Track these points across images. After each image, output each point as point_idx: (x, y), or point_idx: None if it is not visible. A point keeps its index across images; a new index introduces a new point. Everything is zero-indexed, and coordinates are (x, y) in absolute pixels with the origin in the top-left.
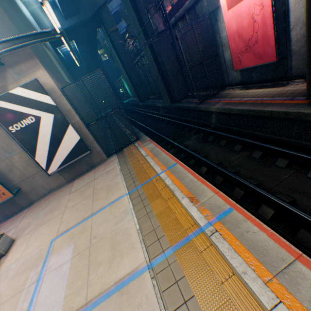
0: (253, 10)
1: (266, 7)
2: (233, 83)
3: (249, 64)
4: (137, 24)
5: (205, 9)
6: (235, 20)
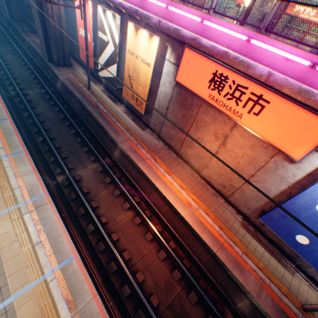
0: None
1: None
2: None
3: None
4: None
5: None
6: None
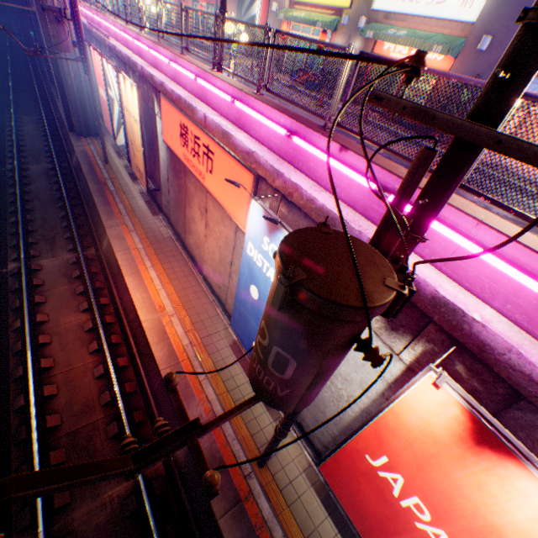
0: None
1: None
2: None
3: None
4: None
5: None
6: None
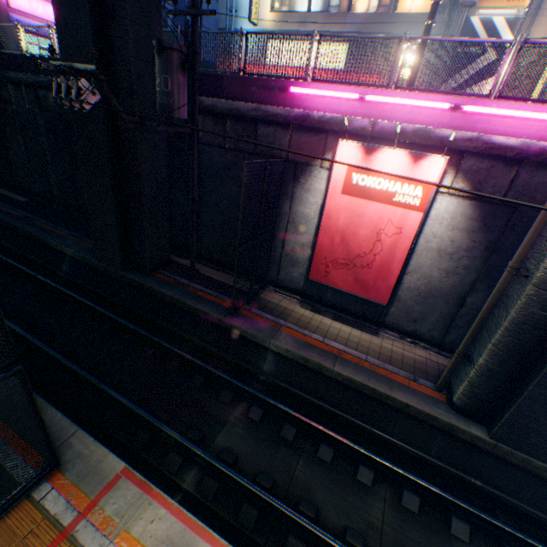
0: (384, 225)
1: (405, 236)
2: (285, 285)
3: (341, 285)
4: (89, 32)
5: (282, 146)
6: (349, 215)
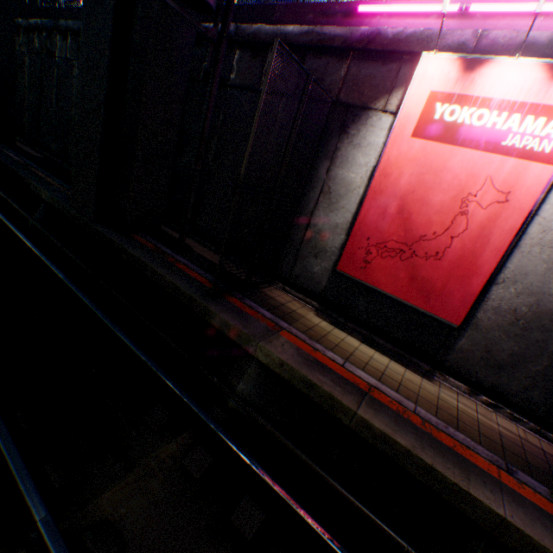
0: (478, 187)
1: (514, 207)
2: (300, 284)
3: (386, 285)
4: None
5: (333, 83)
6: (418, 170)
